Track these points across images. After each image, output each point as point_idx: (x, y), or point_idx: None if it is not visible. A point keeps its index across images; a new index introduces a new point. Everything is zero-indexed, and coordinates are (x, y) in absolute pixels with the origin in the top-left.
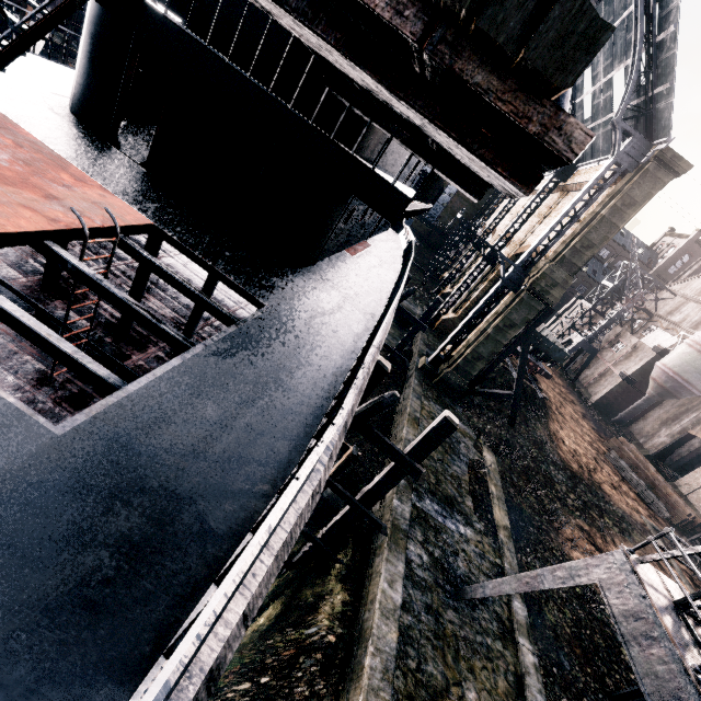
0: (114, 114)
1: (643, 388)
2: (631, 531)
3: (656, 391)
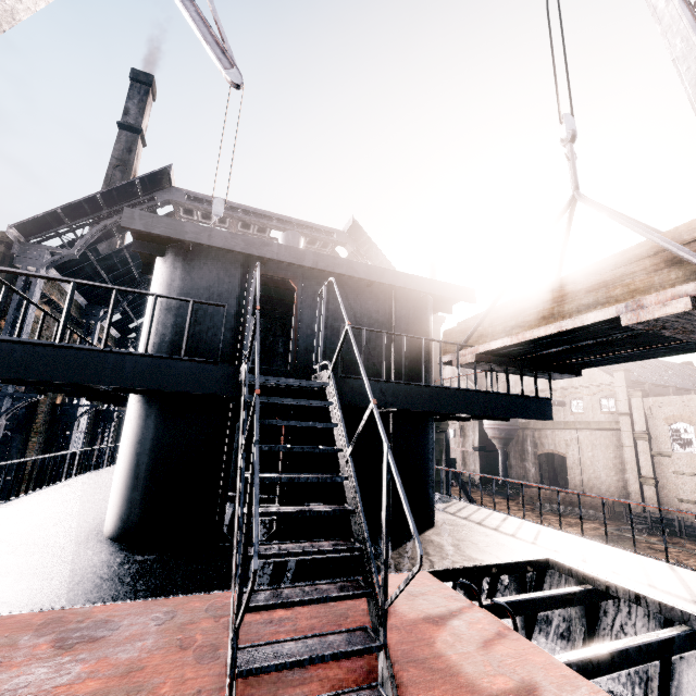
0: (219, 504)
1: (491, 447)
2: (620, 544)
3: (501, 443)
